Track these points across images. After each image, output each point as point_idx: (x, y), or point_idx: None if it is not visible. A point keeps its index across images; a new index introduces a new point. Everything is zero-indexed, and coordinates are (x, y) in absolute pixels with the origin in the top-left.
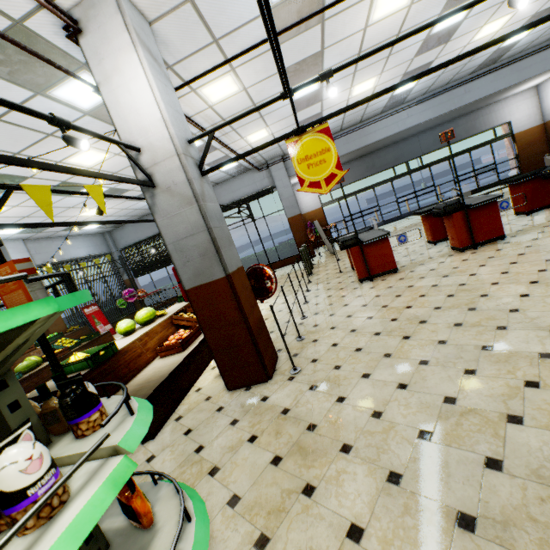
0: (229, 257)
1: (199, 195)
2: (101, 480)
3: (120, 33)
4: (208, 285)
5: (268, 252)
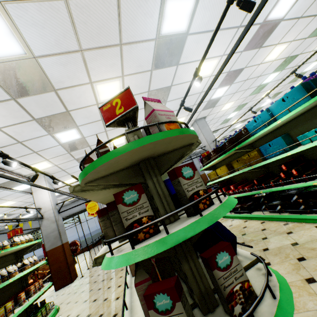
0: (64, 238)
1: (57, 219)
2: (43, 261)
3: (43, 181)
4: (55, 248)
5: (87, 239)
